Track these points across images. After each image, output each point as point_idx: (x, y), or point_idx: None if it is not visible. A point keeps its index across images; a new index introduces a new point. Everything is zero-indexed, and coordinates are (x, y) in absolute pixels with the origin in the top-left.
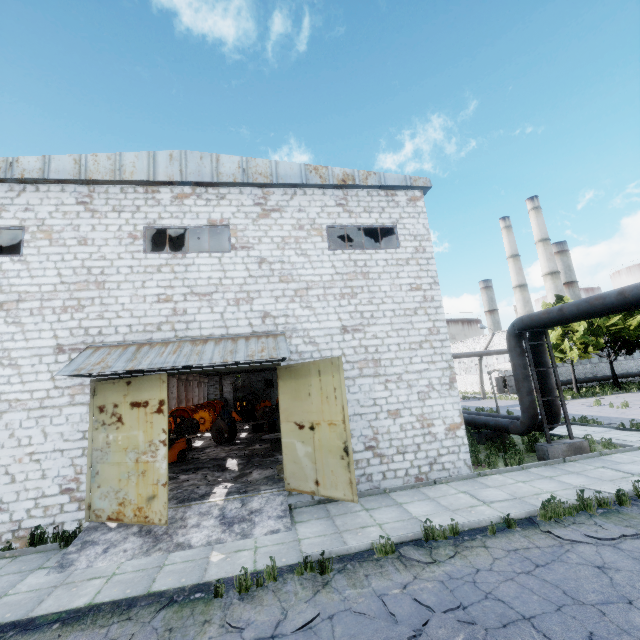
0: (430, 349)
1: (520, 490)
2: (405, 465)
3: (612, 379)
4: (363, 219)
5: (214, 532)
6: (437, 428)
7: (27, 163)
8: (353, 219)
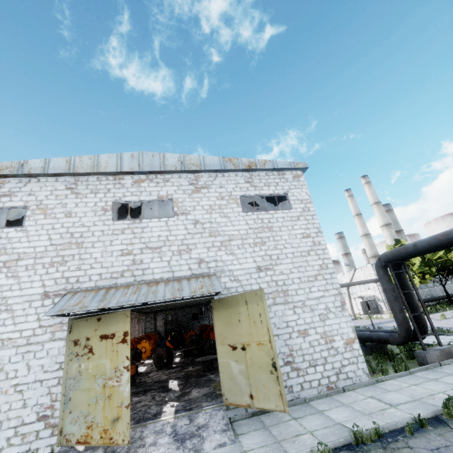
0: (323, 280)
1: (416, 392)
2: (317, 376)
3: (447, 298)
4: (264, 191)
5: (169, 449)
6: (337, 343)
7: (33, 164)
8: (257, 191)
